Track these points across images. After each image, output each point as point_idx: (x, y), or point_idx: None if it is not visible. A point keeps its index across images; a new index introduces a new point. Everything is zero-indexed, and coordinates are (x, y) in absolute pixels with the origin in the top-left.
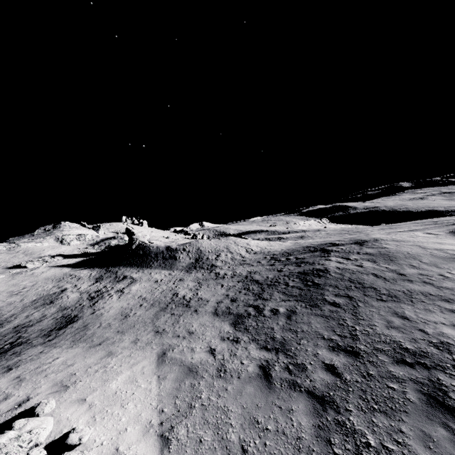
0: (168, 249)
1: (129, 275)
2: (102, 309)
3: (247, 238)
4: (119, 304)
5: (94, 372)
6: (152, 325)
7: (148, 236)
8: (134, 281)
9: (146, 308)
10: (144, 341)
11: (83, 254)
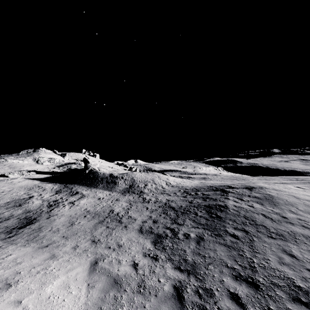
0: (111, 176)
1: (80, 191)
2: (56, 216)
3: (167, 174)
4: (68, 213)
5: (35, 273)
6: (90, 234)
7: (98, 165)
8: (83, 196)
9: (88, 219)
10: (82, 248)
11: (51, 172)
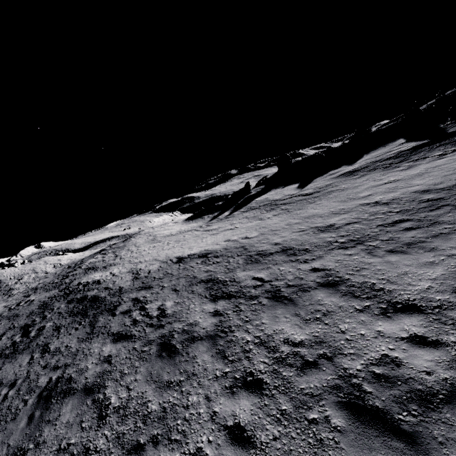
0: None
1: None
2: None
3: (66, 253)
4: None
5: None
6: None
7: None
8: None
9: None
10: None
11: None
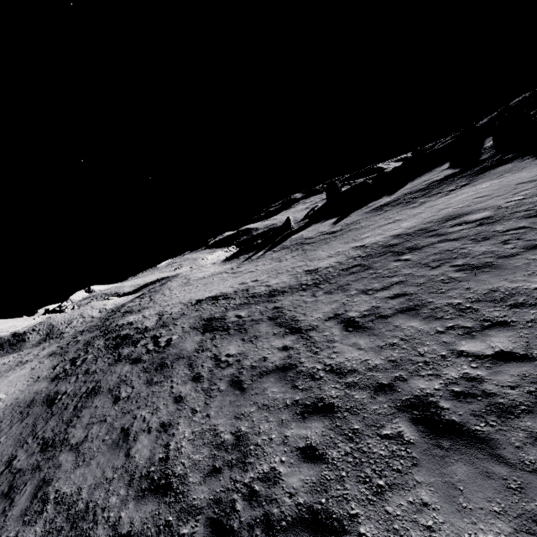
0: (15, 336)
1: None
2: None
3: (112, 298)
4: None
5: None
6: None
7: None
8: None
9: None
10: None
11: None
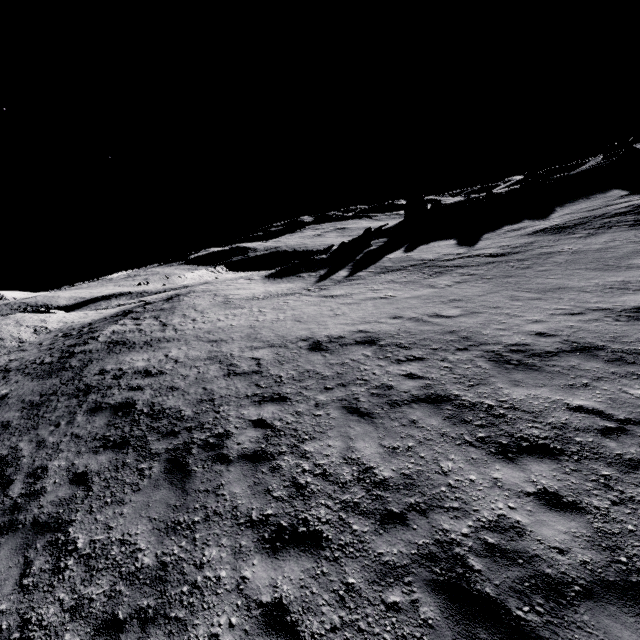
0: None
1: None
2: None
3: (53, 311)
4: None
5: None
6: None
7: None
8: None
9: None
10: None
11: None
